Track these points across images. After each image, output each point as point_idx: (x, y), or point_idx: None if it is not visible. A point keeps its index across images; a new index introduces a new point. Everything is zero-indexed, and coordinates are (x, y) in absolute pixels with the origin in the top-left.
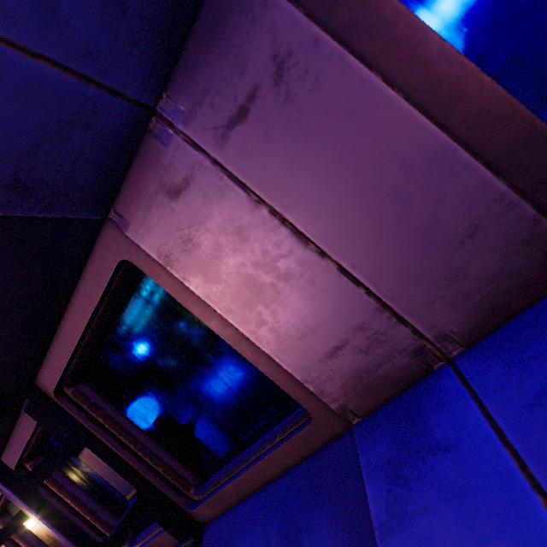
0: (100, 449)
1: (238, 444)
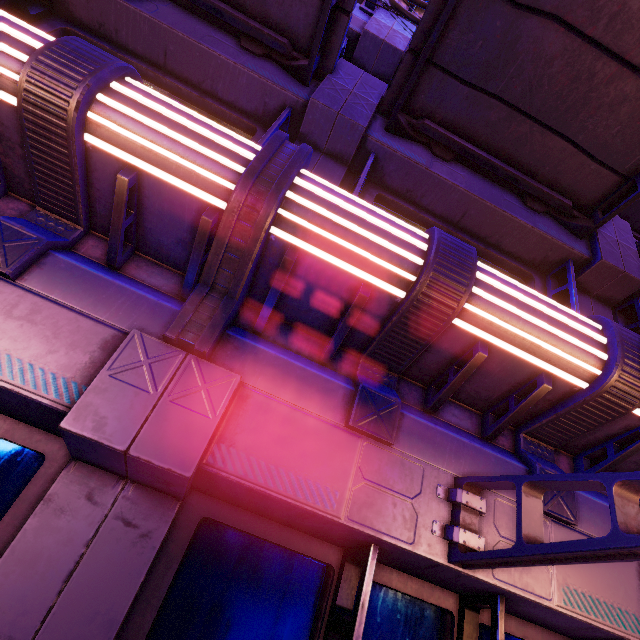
0: None
1: None
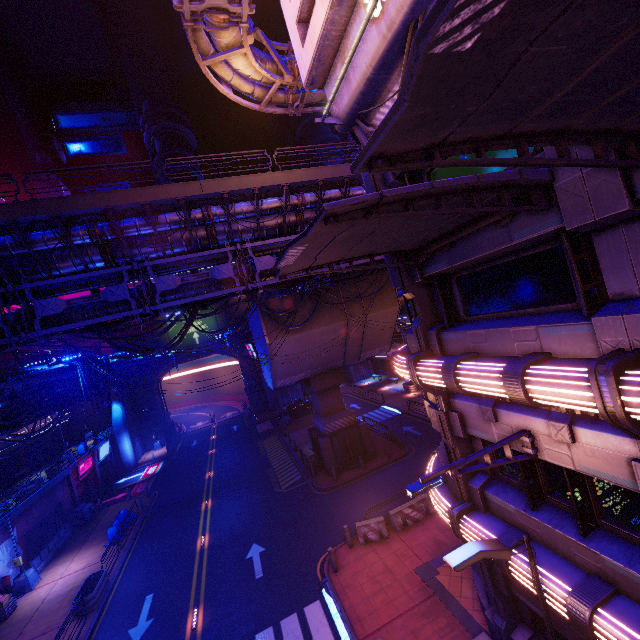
0: (586, 490)
1: (631, 527)
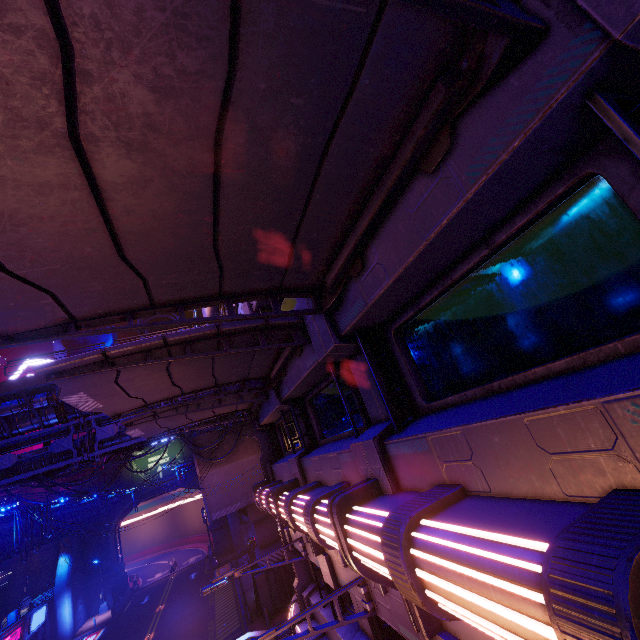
0: None
1: None
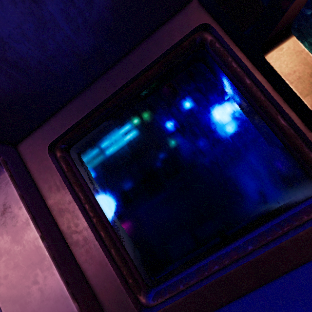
0: None
1: None
